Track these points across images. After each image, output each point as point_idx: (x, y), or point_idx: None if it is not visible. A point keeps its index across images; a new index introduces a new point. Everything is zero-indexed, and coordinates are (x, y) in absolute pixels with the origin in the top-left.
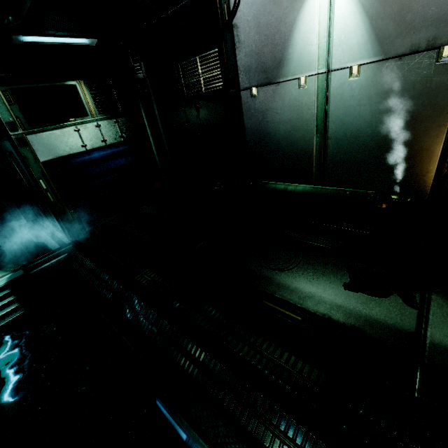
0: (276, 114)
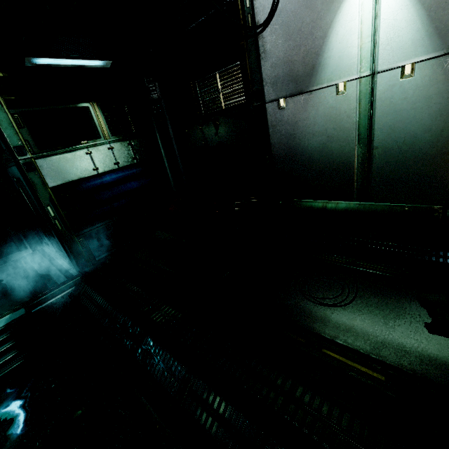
0: (308, 125)
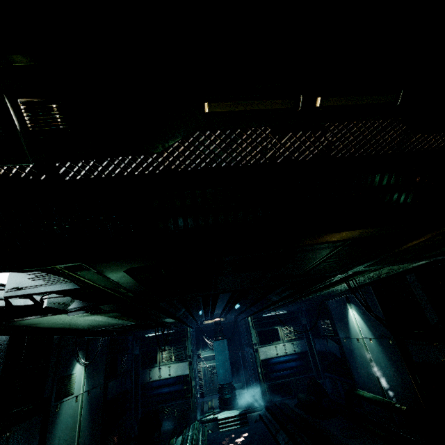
0: (354, 351)
